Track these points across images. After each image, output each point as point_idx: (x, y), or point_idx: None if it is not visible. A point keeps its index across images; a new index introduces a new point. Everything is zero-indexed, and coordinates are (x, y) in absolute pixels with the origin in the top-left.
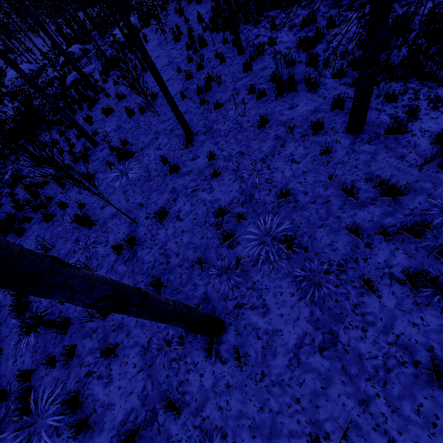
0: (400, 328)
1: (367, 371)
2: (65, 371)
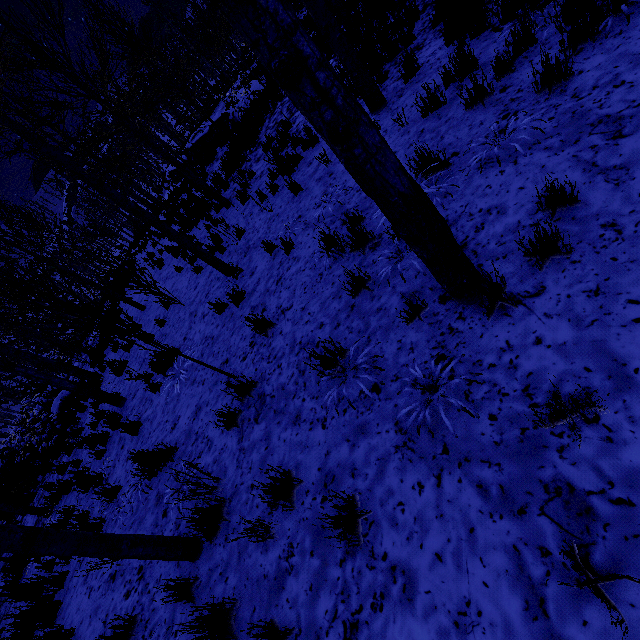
0: None
1: None
2: None
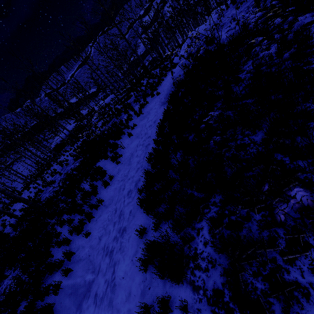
0: None
1: None
2: None
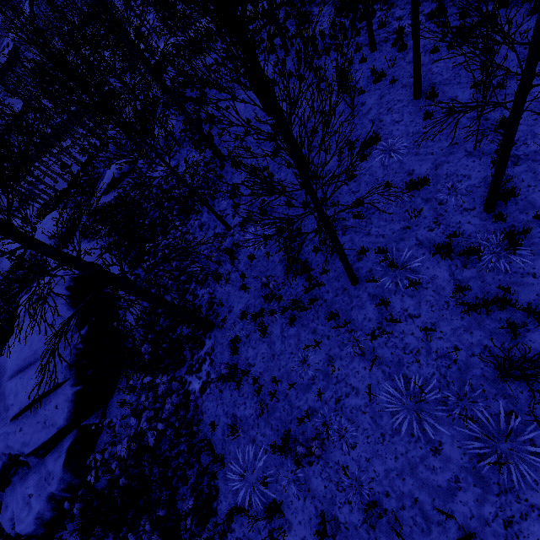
0: None
1: None
2: None
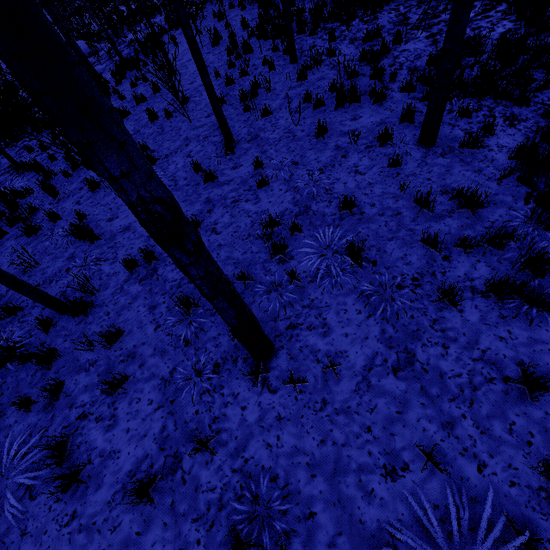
0: (486, 343)
1: (451, 390)
2: (46, 415)
